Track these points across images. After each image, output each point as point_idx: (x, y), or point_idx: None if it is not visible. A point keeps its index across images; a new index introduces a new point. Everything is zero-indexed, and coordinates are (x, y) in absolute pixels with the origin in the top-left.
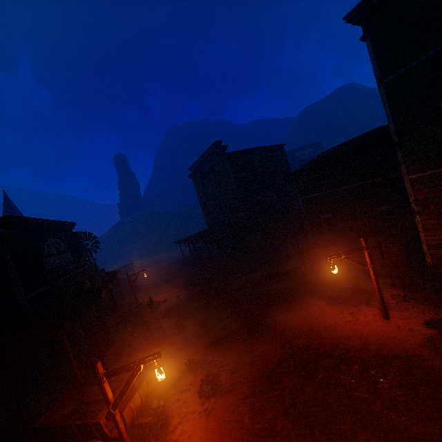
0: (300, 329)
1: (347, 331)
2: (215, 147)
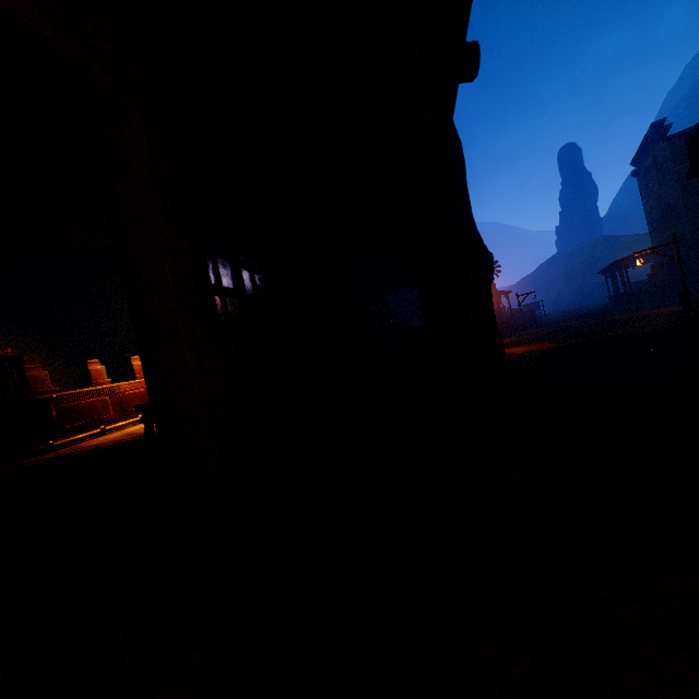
0: (616, 318)
1: (645, 315)
2: (653, 131)
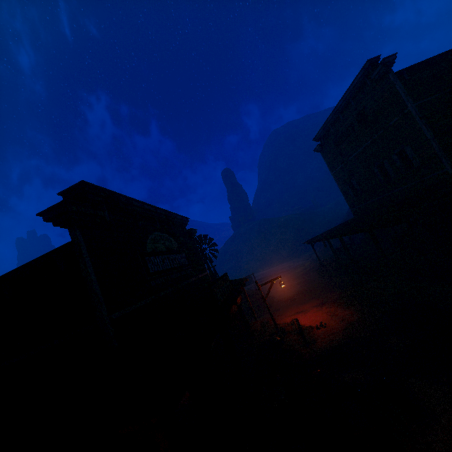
0: None
1: None
2: (366, 72)
